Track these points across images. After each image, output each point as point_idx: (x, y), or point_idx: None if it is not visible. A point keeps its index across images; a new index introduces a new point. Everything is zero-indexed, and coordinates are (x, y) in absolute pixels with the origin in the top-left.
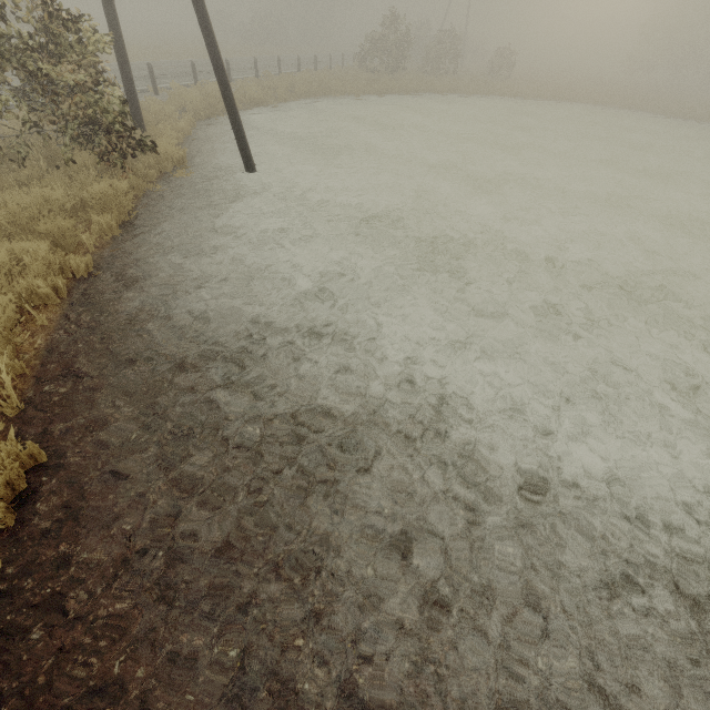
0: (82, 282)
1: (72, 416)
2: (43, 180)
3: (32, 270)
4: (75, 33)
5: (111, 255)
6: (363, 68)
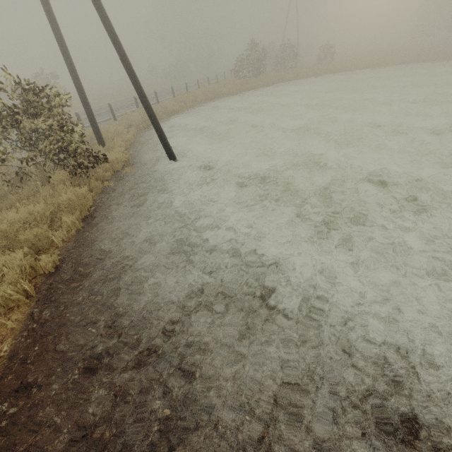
0: (50, 276)
1: (12, 449)
2: (32, 197)
3: (8, 278)
4: (48, 99)
5: (74, 247)
6: (237, 77)
